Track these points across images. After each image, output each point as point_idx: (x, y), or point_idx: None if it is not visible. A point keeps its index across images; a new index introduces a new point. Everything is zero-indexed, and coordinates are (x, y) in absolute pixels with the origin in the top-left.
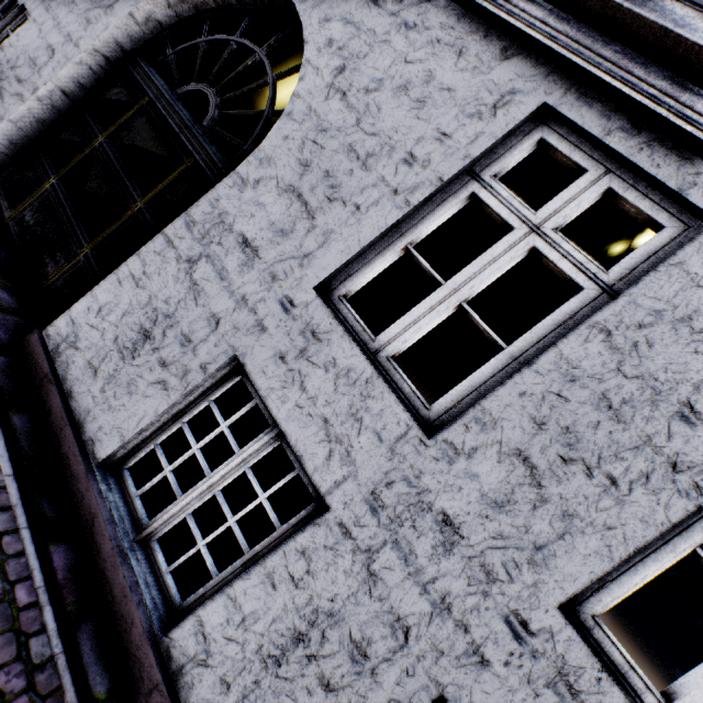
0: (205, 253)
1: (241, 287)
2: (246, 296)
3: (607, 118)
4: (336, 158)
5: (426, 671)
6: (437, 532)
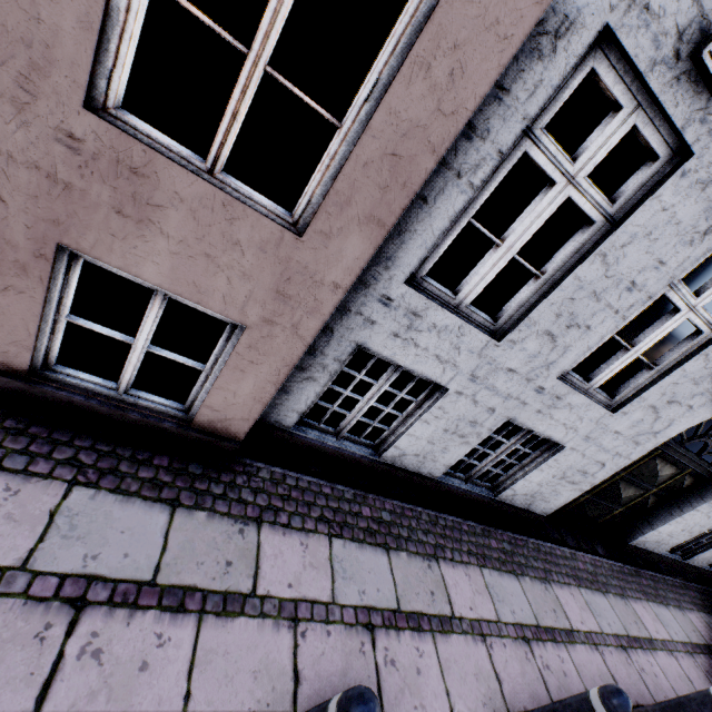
0: None
1: None
2: None
3: None
4: None
5: None
6: None
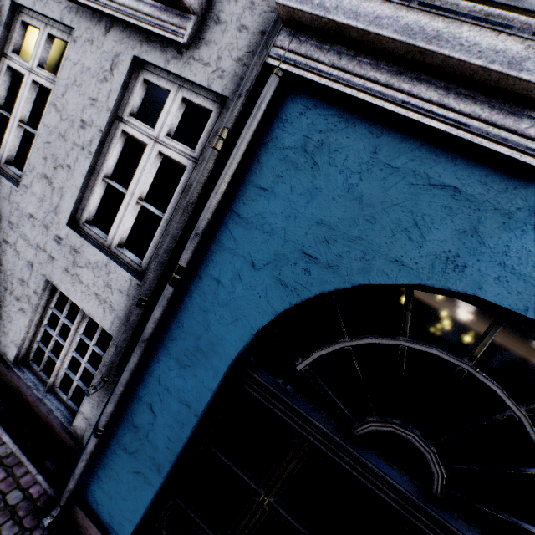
0: None
1: None
2: None
3: None
4: None
5: (41, 274)
6: (30, 223)
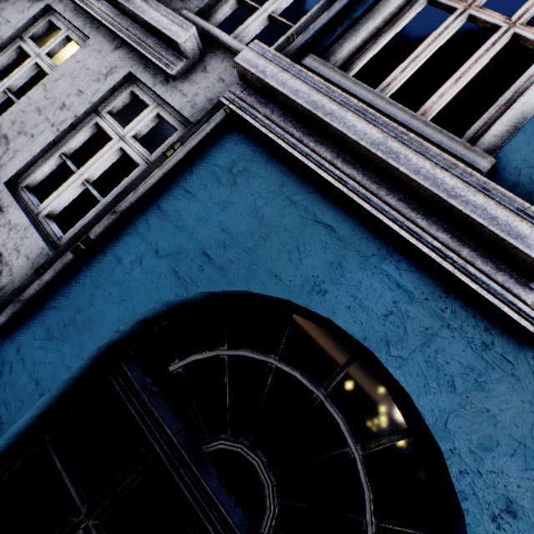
0: None
1: None
2: None
3: (67, 7)
4: None
5: None
6: None
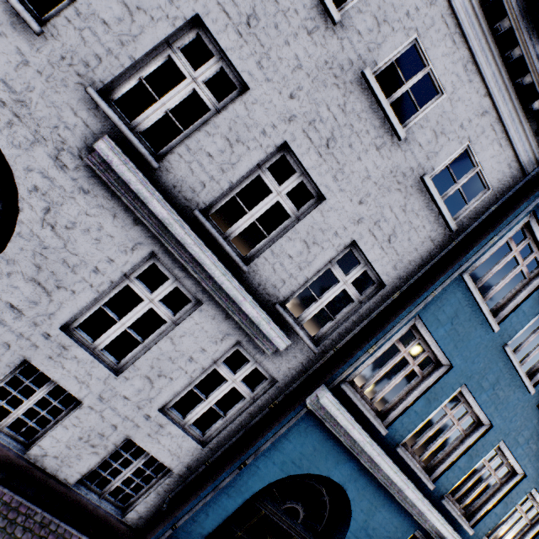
0: None
1: (18, 329)
2: (22, 333)
3: (175, 262)
4: (57, 265)
5: (123, 433)
6: (123, 401)
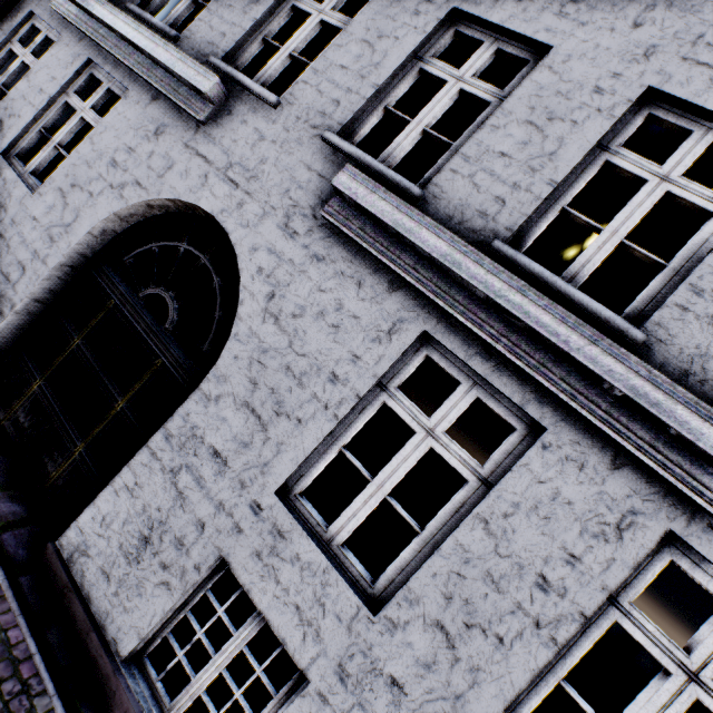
0: (185, 463)
1: (217, 493)
2: (223, 501)
3: (468, 344)
4: (278, 376)
5: None
6: (389, 692)
